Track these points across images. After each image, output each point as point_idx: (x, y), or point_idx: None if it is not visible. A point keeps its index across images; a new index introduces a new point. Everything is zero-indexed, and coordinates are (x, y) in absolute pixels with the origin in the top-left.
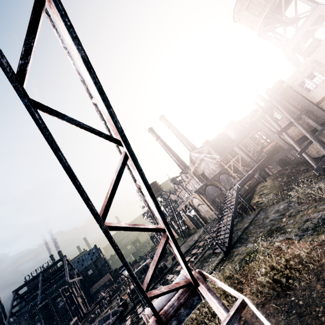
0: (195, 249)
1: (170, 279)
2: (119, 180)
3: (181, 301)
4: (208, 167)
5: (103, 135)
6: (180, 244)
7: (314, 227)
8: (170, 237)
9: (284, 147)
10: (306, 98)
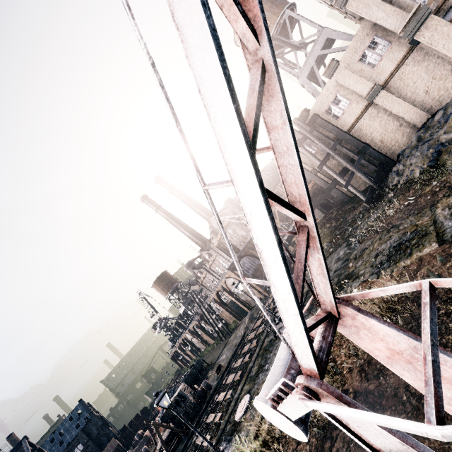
0: (245, 345)
1: (222, 399)
2: (260, 104)
3: (329, 340)
4: (237, 234)
5: (239, 8)
6: (220, 349)
7: (388, 258)
8: (315, 226)
9: (324, 187)
10: (336, 127)
